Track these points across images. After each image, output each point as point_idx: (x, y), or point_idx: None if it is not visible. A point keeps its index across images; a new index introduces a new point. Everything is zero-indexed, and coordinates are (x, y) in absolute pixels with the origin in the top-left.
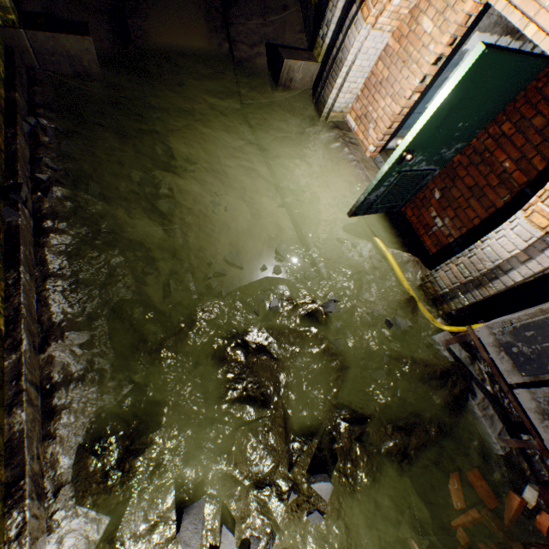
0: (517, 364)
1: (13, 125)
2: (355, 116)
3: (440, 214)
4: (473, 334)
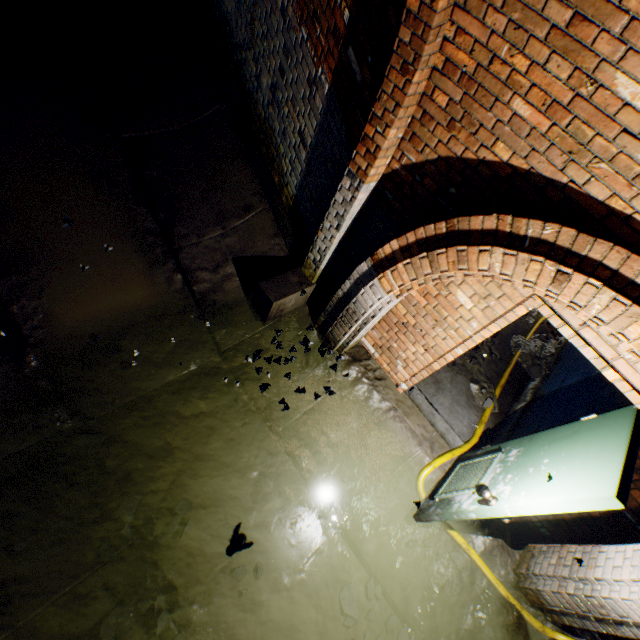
0: None
1: None
2: (373, 342)
3: None
4: None
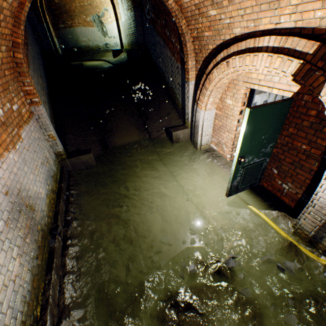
0: None
1: (59, 198)
2: (214, 143)
3: (283, 181)
4: None
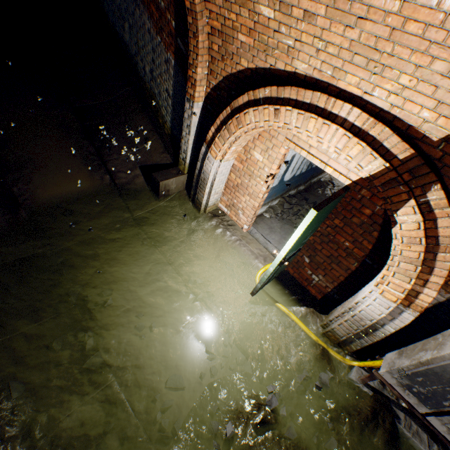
0: (421, 400)
1: None
2: (225, 204)
3: (314, 272)
4: (379, 376)
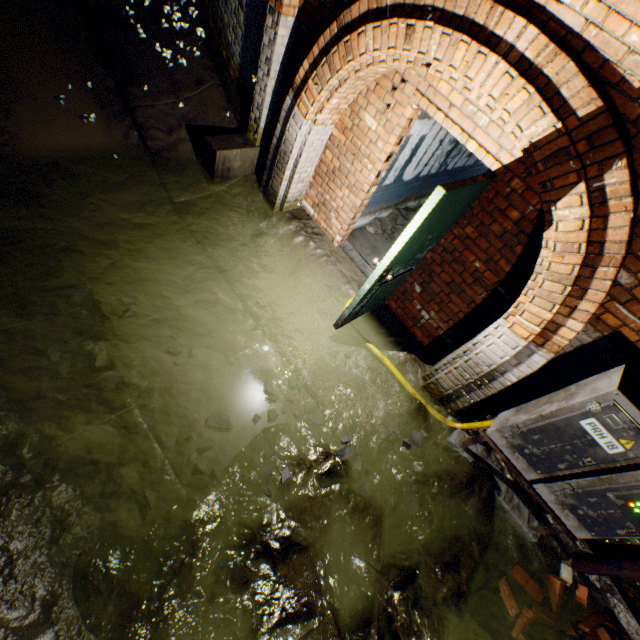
0: (532, 464)
1: None
2: (312, 202)
3: (425, 308)
4: (486, 437)
